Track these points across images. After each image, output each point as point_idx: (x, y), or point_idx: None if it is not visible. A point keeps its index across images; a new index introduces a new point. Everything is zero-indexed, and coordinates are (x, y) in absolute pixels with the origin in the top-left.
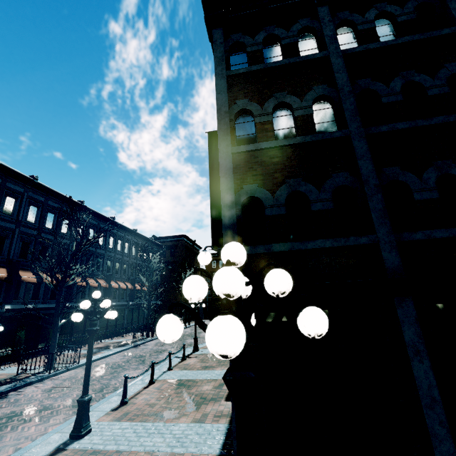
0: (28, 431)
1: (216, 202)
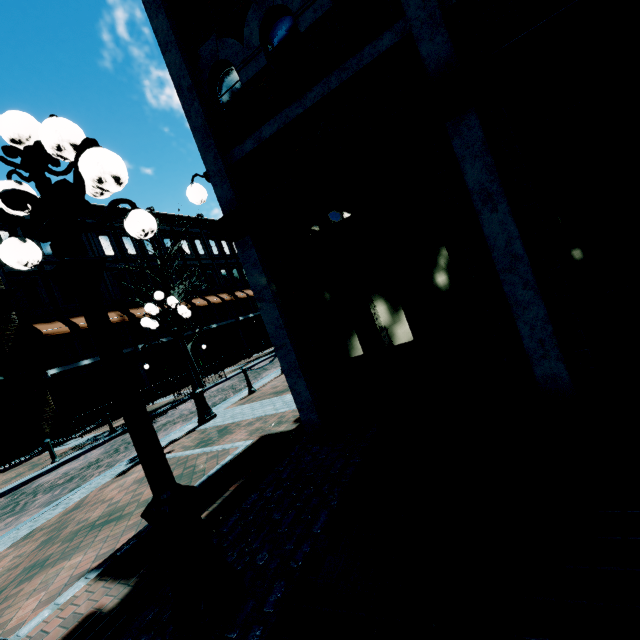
0: (175, 429)
1: None
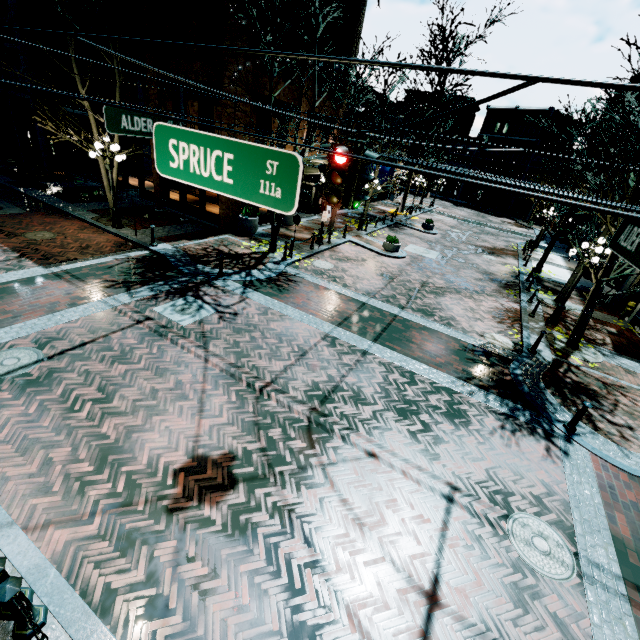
0: None
1: None
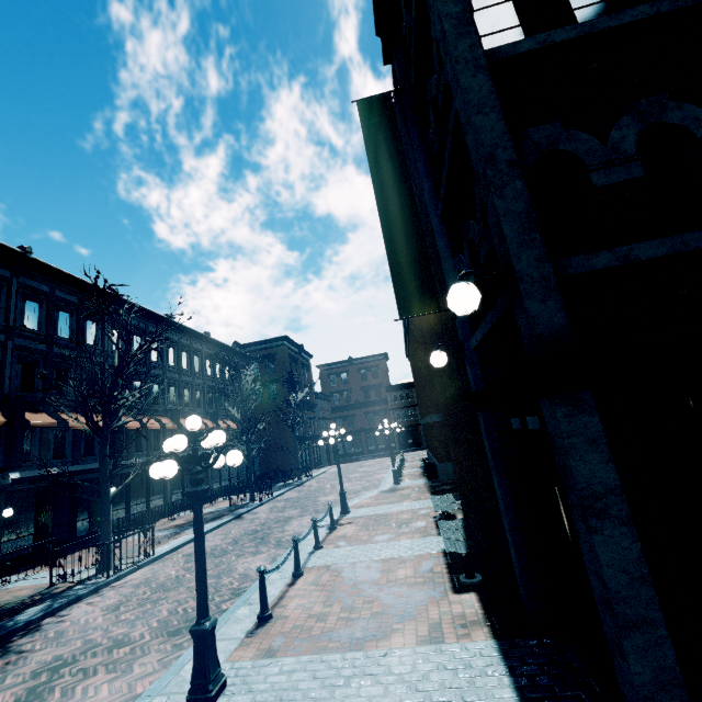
0: (96, 696)
1: (394, 231)
